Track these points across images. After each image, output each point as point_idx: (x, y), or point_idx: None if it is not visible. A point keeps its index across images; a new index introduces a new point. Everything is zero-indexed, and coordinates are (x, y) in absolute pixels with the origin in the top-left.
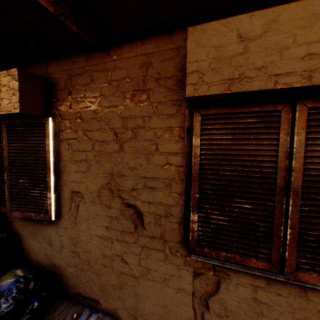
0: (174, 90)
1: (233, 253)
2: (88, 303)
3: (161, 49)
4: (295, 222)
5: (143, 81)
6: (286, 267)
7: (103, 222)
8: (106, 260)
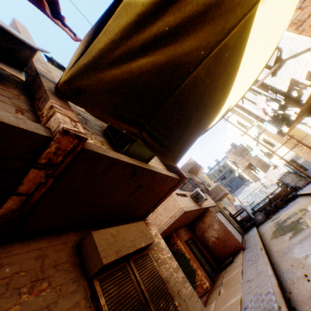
0: (71, 270)
1: None
2: None
3: (53, 243)
4: None
5: (42, 270)
6: None
7: None
8: None
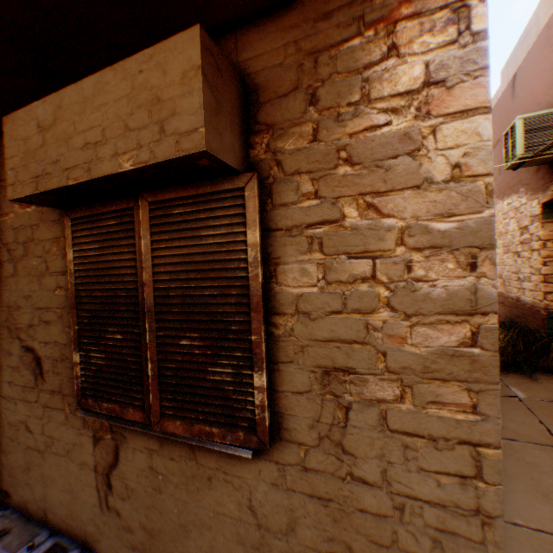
0: None
1: (114, 403)
2: (0, 497)
3: None
4: (155, 353)
5: None
6: (153, 416)
7: (8, 376)
8: (13, 430)
